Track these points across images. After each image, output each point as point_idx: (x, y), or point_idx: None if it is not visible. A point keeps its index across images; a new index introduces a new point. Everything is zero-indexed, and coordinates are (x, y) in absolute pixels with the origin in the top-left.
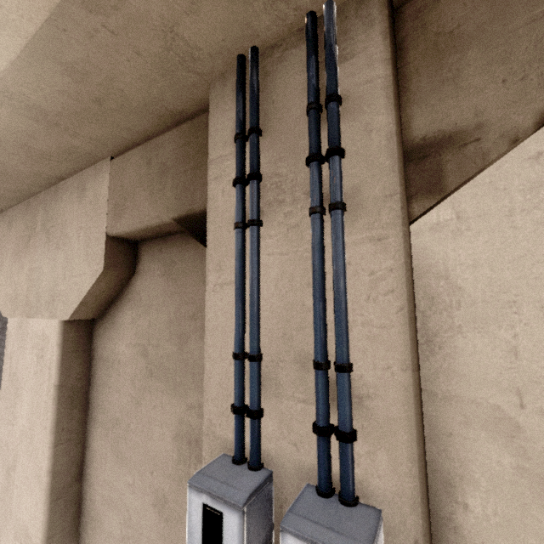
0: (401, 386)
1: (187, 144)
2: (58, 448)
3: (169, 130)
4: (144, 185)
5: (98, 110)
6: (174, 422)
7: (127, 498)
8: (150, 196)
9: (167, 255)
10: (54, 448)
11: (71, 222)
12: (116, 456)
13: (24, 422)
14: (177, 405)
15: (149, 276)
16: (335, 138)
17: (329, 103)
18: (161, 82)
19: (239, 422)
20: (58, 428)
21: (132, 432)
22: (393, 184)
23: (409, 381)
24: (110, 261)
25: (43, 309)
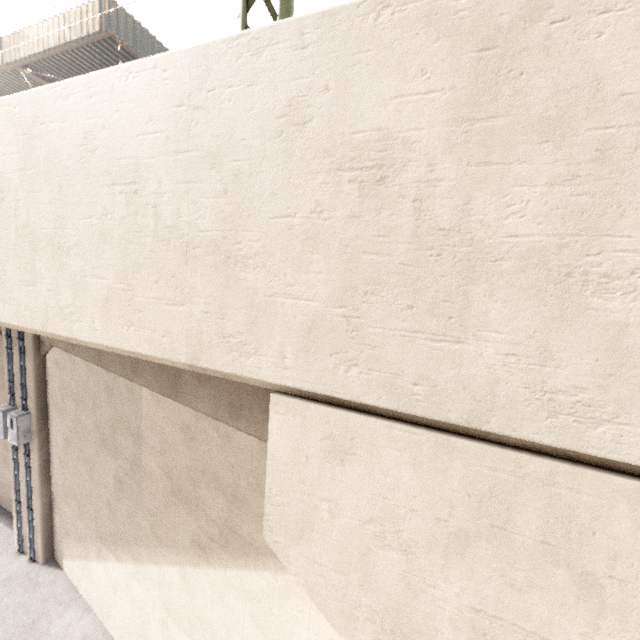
0: (33, 391)
1: None
2: None
3: None
4: None
5: None
6: None
7: None
8: None
9: None
10: None
11: None
12: None
13: None
14: None
15: (1, 341)
16: (21, 337)
17: None
18: None
19: (10, 396)
20: None
21: (1, 400)
22: (32, 351)
23: (34, 390)
24: None
25: None
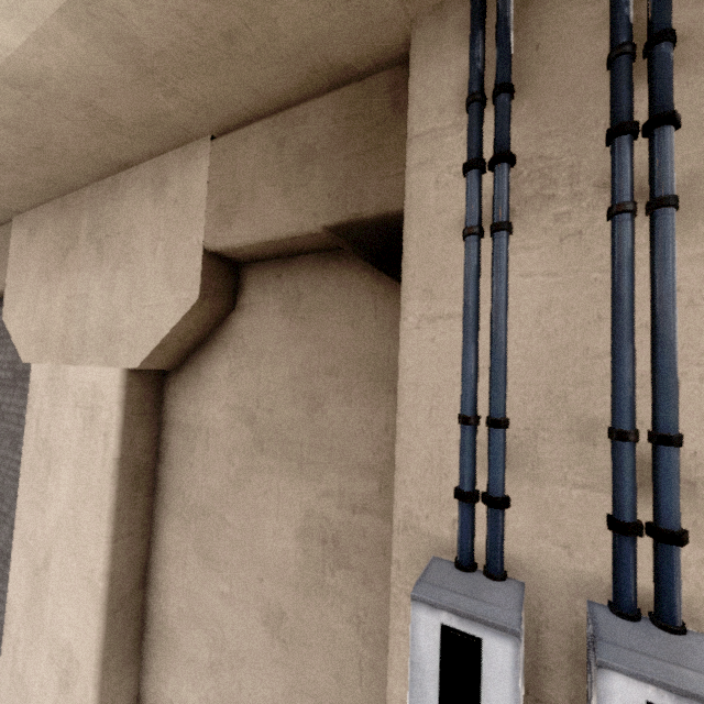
0: None
1: (351, 116)
2: (117, 543)
3: (319, 96)
4: (272, 177)
5: (223, 53)
6: (299, 513)
7: (219, 612)
8: (282, 194)
9: (291, 284)
10: (113, 543)
11: (141, 230)
12: (203, 557)
13: (62, 507)
14: (303, 491)
15: (259, 313)
16: (668, 99)
17: (659, 44)
18: (340, 11)
19: (470, 514)
20: (118, 517)
21: (228, 525)
22: None
23: None
24: (206, 287)
25: (93, 353)
